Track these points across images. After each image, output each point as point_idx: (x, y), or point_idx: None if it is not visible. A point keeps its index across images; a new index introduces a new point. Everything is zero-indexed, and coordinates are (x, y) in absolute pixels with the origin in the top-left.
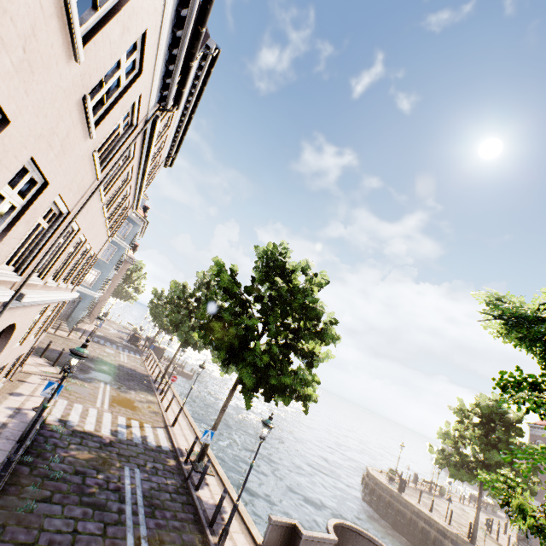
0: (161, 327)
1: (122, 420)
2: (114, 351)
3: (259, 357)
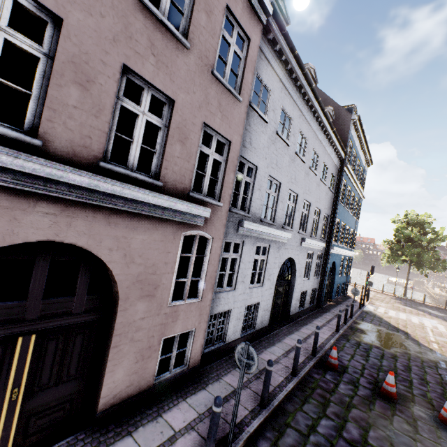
0: None
1: None
2: None
3: None
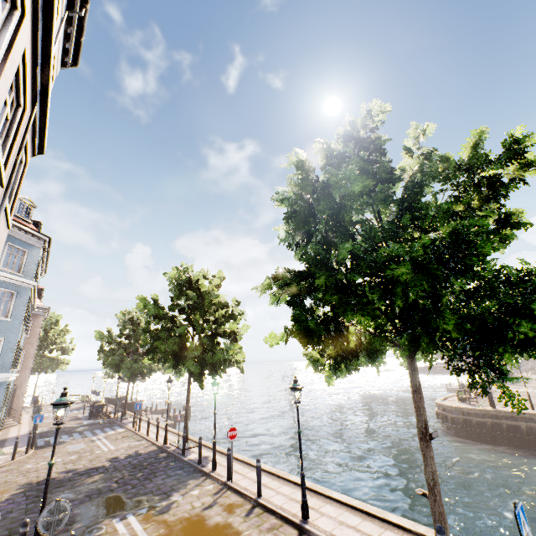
0: (131, 375)
1: None
2: (83, 444)
3: (532, 289)
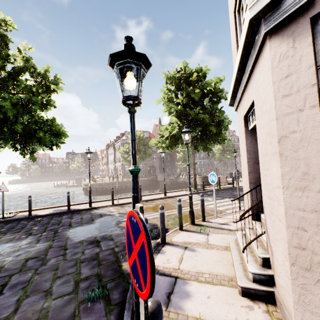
0: None
1: (198, 202)
2: None
3: None
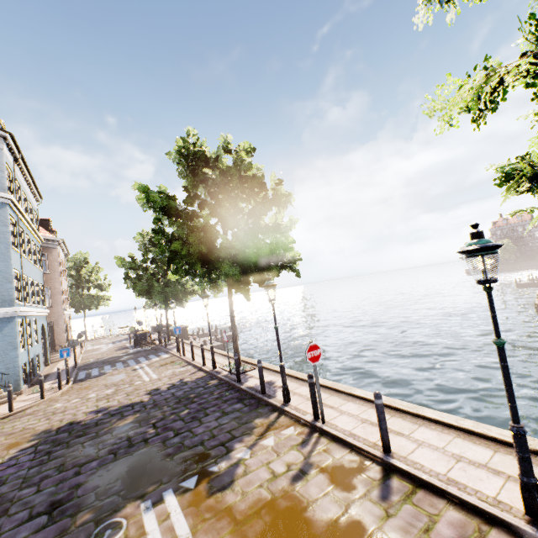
0: (165, 301)
1: None
2: (124, 374)
3: None
